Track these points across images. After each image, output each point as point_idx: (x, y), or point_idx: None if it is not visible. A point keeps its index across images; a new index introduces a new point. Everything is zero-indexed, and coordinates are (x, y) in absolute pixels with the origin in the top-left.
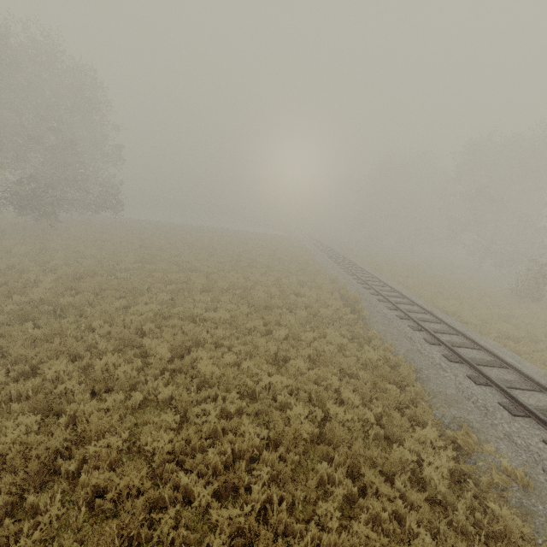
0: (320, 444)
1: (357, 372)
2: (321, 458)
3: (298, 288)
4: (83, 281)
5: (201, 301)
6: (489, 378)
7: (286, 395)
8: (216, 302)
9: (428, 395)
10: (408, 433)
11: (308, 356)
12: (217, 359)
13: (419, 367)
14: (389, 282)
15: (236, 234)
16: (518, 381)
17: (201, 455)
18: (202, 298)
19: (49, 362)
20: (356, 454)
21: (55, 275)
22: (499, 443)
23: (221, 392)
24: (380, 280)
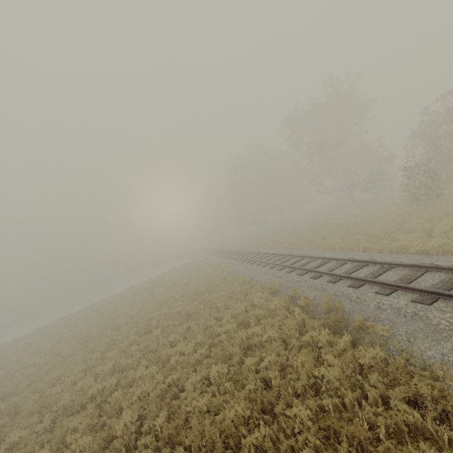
0: None
1: None
2: None
3: (245, 335)
4: None
5: None
6: None
7: None
8: None
9: None
10: None
11: None
12: None
13: None
14: (320, 253)
15: (141, 288)
16: None
17: None
18: None
19: None
20: None
21: None
22: None
23: None
24: (315, 257)
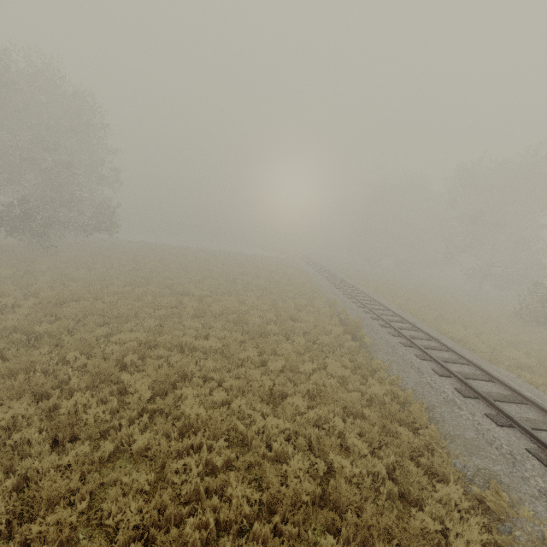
0: (324, 511)
1: (362, 410)
2: (325, 527)
3: (296, 312)
4: (65, 306)
5: (191, 327)
6: (511, 417)
7: (283, 441)
8: (208, 328)
9: (445, 439)
10: (427, 492)
11: (308, 391)
12: (205, 396)
13: (430, 403)
14: (389, 305)
15: (232, 256)
16: (543, 421)
17: (176, 531)
18: (193, 325)
19: (8, 405)
20: (368, 524)
21: (37, 299)
22: (535, 503)
23: (207, 439)
24: (381, 304)
